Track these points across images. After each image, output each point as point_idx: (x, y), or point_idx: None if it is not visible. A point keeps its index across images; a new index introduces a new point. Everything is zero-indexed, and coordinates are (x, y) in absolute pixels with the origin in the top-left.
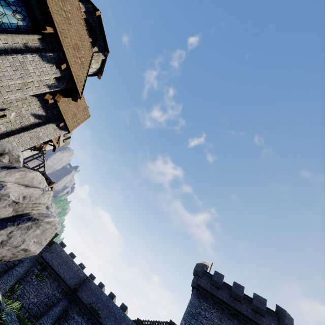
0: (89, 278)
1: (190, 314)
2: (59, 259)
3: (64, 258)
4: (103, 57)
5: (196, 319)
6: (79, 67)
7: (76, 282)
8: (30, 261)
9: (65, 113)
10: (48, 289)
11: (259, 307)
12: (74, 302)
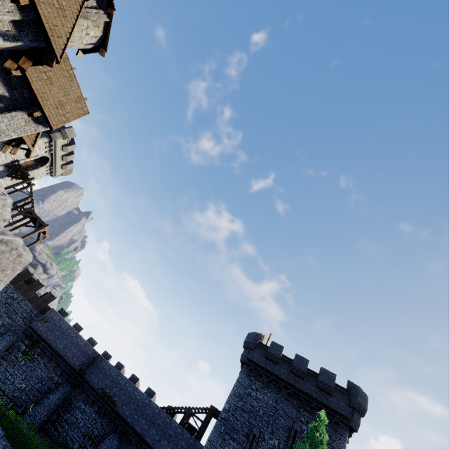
0: (101, 355)
1: (236, 396)
2: (57, 331)
3: (65, 329)
4: (106, 18)
5: (245, 402)
6: (57, 14)
7: (83, 362)
8: (14, 334)
9: (42, 97)
10: (42, 371)
11: (326, 384)
12: (80, 388)
